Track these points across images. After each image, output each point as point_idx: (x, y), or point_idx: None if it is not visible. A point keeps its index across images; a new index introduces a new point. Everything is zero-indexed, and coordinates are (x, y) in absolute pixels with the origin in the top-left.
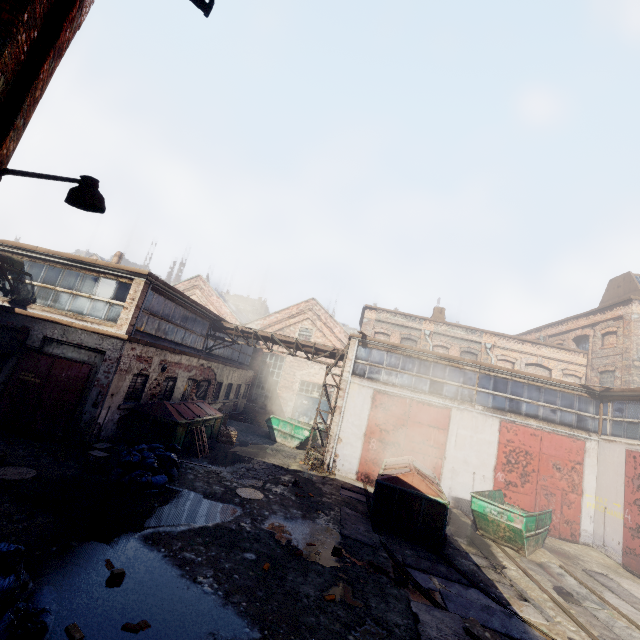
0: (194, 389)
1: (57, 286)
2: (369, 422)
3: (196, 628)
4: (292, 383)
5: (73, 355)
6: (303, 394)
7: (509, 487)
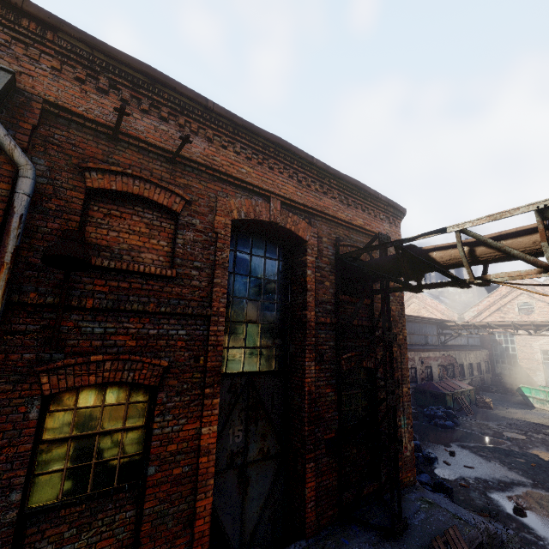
0: (444, 371)
1: None
2: None
3: (496, 473)
4: (532, 354)
5: None
6: None
7: None
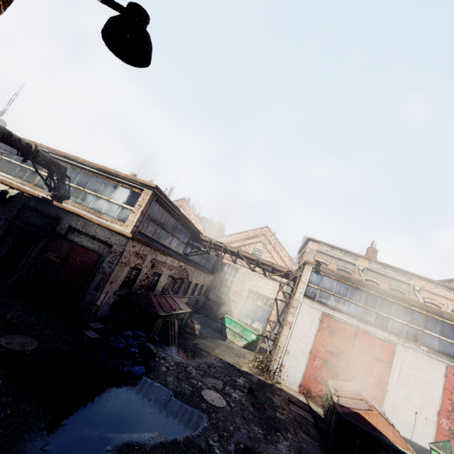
0: (171, 284)
1: (86, 188)
2: (315, 341)
3: None
4: (242, 290)
5: (88, 244)
6: (249, 300)
7: (453, 436)
